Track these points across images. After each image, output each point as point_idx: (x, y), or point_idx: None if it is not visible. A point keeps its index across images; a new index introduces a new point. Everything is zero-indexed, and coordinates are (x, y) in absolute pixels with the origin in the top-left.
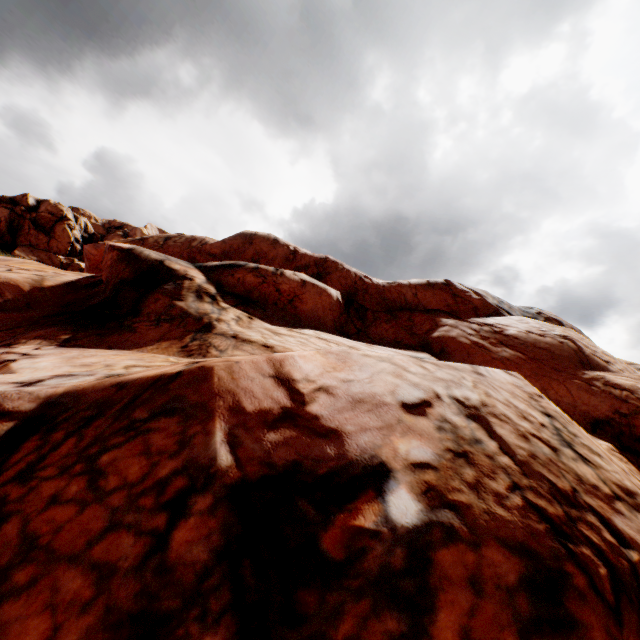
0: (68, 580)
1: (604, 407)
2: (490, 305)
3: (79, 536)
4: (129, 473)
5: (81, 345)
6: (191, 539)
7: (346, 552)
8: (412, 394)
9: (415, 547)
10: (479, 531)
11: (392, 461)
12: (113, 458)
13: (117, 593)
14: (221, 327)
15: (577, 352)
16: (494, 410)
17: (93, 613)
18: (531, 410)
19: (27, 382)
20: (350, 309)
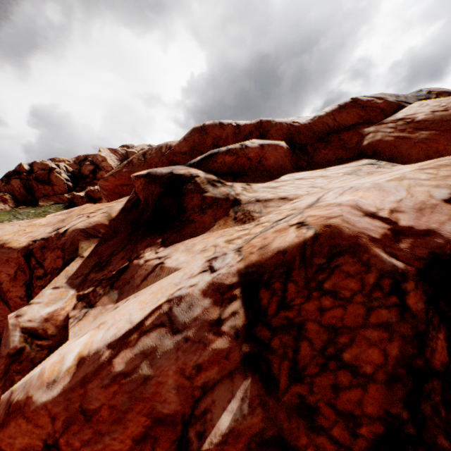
0: (369, 334)
1: None
2: (392, 103)
3: (355, 318)
4: (351, 287)
5: (174, 241)
6: (415, 301)
7: None
8: (442, 193)
9: None
10: None
11: None
12: (332, 284)
13: (400, 331)
14: (243, 198)
15: None
16: None
17: (395, 340)
18: None
19: (207, 270)
20: (295, 150)
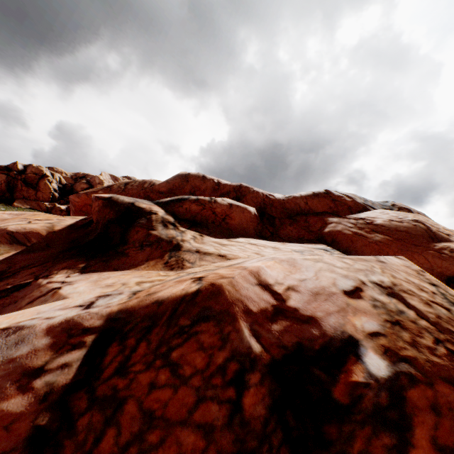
0: (185, 437)
1: (453, 268)
2: (359, 204)
3: (181, 408)
4: (196, 363)
5: (95, 270)
6: (254, 402)
7: (350, 398)
8: (347, 283)
9: (393, 390)
10: (428, 374)
11: (355, 334)
12: (180, 354)
13: (220, 441)
14: (186, 245)
15: (427, 231)
16: (402, 287)
17: None
18: (422, 283)
19: (85, 305)
20: (263, 219)
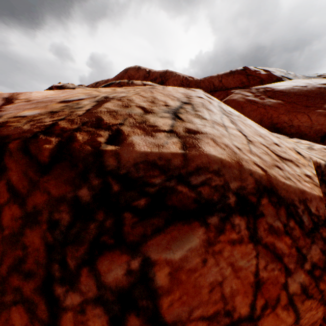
0: None
1: None
2: (274, 76)
3: None
4: None
5: None
6: None
7: None
8: (79, 98)
9: None
10: None
11: (6, 116)
12: None
13: None
14: None
15: None
16: (125, 98)
17: None
18: (171, 101)
19: None
20: None
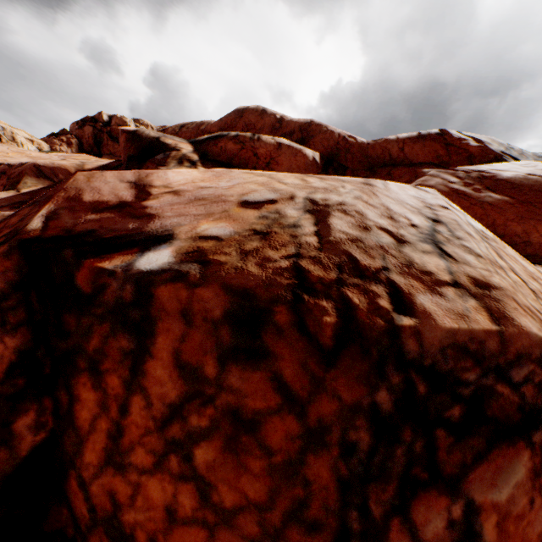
0: None
1: None
2: (491, 152)
3: None
4: None
5: None
6: None
7: (93, 288)
8: (263, 196)
9: (141, 285)
10: (211, 279)
11: (182, 234)
12: None
13: None
14: None
15: None
16: (348, 208)
17: None
18: (412, 215)
19: None
20: (329, 169)
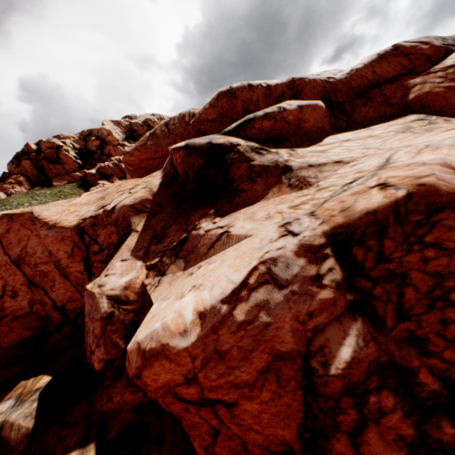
0: None
1: None
2: (440, 48)
3: None
4: (454, 239)
5: (228, 211)
6: None
7: None
8: None
9: None
10: None
11: None
12: (433, 238)
13: None
14: (293, 165)
15: None
16: None
17: None
18: None
19: (286, 234)
20: (332, 110)
